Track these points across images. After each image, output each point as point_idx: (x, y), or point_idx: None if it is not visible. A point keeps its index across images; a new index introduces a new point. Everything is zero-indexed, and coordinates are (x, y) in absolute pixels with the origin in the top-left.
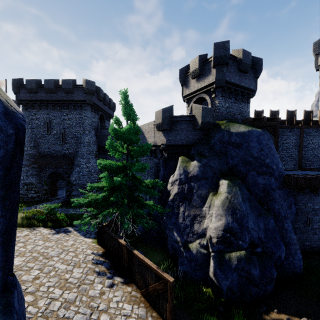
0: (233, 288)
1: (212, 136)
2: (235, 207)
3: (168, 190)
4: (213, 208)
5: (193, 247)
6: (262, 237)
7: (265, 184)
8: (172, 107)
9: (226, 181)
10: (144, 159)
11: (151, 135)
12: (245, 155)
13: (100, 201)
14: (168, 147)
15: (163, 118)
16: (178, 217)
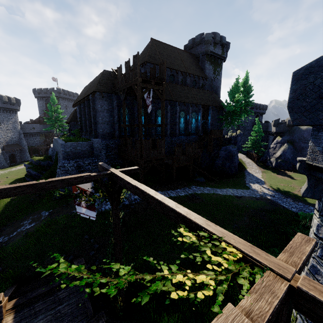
0: (276, 167)
1: (291, 129)
2: (284, 150)
3: (270, 146)
4: (279, 151)
5: (271, 159)
6: (289, 158)
7: (303, 146)
8: (279, 119)
9: (286, 144)
10: (271, 137)
11: (273, 128)
12: (300, 137)
13: (248, 146)
14: (276, 133)
15: (274, 123)
16: (270, 153)
